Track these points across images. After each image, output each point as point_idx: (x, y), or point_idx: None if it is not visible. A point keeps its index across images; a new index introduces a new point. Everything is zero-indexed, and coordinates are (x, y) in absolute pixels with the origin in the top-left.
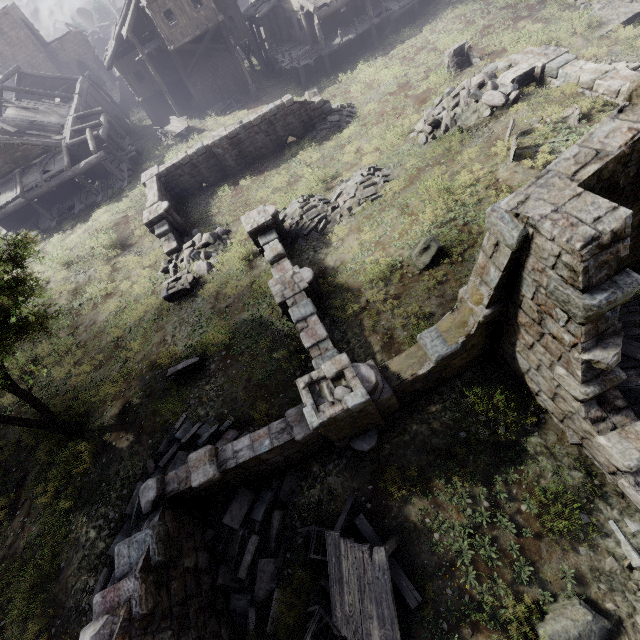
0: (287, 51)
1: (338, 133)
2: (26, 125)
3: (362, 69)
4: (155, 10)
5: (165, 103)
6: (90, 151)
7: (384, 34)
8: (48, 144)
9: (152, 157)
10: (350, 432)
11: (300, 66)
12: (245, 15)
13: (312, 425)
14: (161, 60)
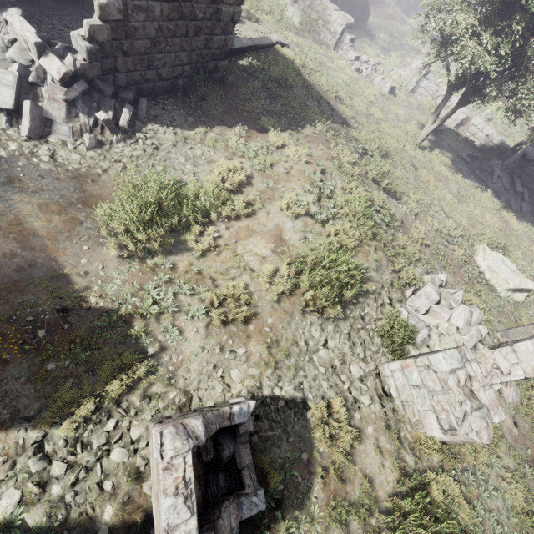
0: None
1: (375, 40)
2: None
3: None
4: None
5: None
6: None
7: None
8: None
9: None
10: None
11: None
12: None
13: None
14: None
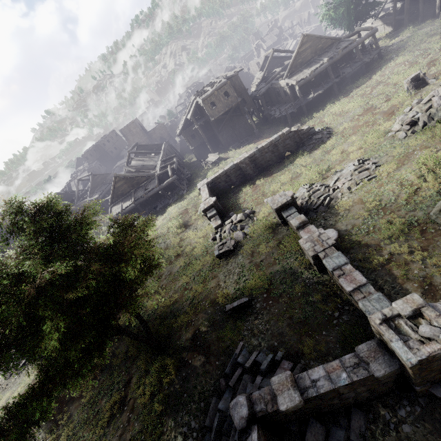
0: (278, 108)
1: (322, 144)
2: (139, 167)
3: (330, 107)
4: (206, 103)
5: (204, 148)
6: (167, 177)
7: (341, 86)
8: (149, 175)
9: (198, 176)
10: (434, 376)
11: (287, 114)
12: (251, 96)
13: (410, 361)
14: (203, 127)
